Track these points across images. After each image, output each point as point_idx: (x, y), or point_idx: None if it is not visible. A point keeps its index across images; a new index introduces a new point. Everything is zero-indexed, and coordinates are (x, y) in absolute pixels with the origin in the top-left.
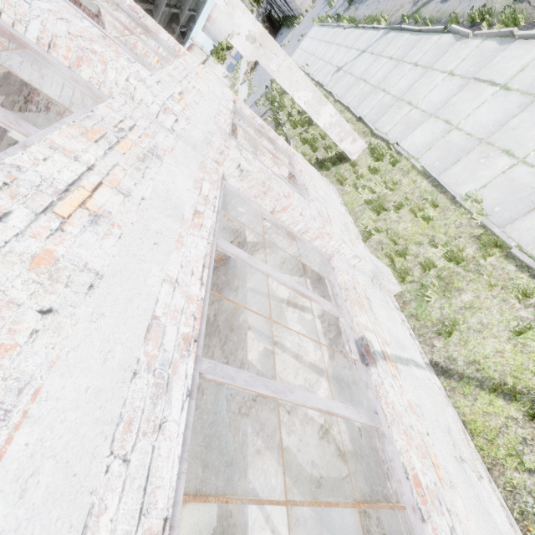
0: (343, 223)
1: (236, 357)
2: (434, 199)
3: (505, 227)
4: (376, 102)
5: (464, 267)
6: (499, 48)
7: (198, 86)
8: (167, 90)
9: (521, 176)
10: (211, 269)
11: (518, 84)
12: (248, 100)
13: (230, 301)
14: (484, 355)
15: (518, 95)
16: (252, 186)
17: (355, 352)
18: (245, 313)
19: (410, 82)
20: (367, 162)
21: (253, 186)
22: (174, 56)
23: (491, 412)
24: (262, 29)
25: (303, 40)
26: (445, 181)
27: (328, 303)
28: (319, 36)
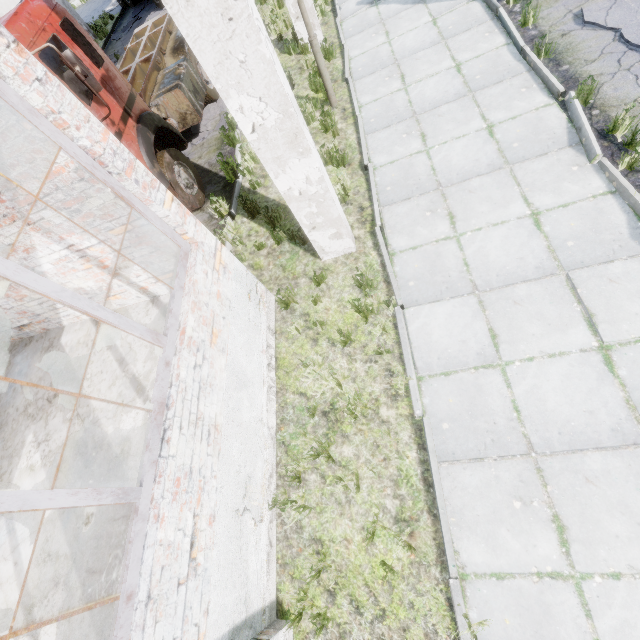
0: (241, 493)
1: None
2: (414, 515)
3: None
4: (403, 153)
5: None
6: (628, 240)
7: None
8: None
9: (563, 620)
10: None
11: (629, 372)
12: None
13: None
14: None
15: (621, 400)
16: None
17: None
18: None
19: (470, 165)
20: (343, 293)
21: None
22: None
23: None
24: None
25: None
26: (446, 491)
27: None
28: None
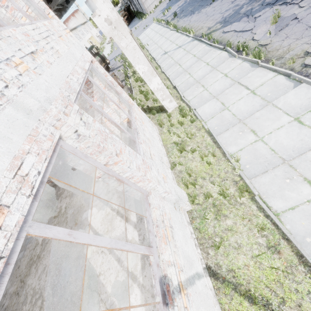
0: (160, 157)
1: (75, 248)
2: (213, 150)
3: (251, 179)
4: (185, 79)
5: (228, 200)
6: (251, 68)
7: (57, 47)
8: (3, 52)
9: (260, 149)
10: (3, 288)
11: (260, 92)
12: (110, 55)
13: (78, 199)
14: (238, 266)
15: (260, 99)
16: (89, 147)
17: (159, 292)
18: (87, 212)
19: (204, 73)
20: (177, 116)
21: (90, 147)
22: (43, 16)
23: (240, 310)
24: (117, 17)
25: (147, 29)
26: (220, 141)
27: (142, 247)
28: (156, 29)
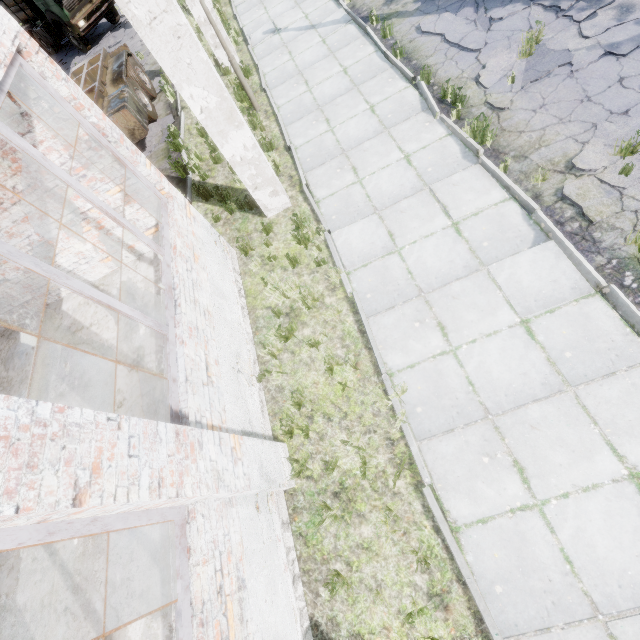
0: (234, 359)
1: None
2: (357, 353)
3: (422, 442)
4: (315, 134)
5: (372, 482)
6: (461, 160)
7: None
8: None
9: (449, 374)
10: None
11: (469, 233)
12: None
13: None
14: (370, 628)
15: (467, 250)
16: None
17: None
18: None
19: (362, 134)
20: (287, 235)
21: None
22: None
23: None
24: None
25: None
26: (374, 332)
27: None
28: None
